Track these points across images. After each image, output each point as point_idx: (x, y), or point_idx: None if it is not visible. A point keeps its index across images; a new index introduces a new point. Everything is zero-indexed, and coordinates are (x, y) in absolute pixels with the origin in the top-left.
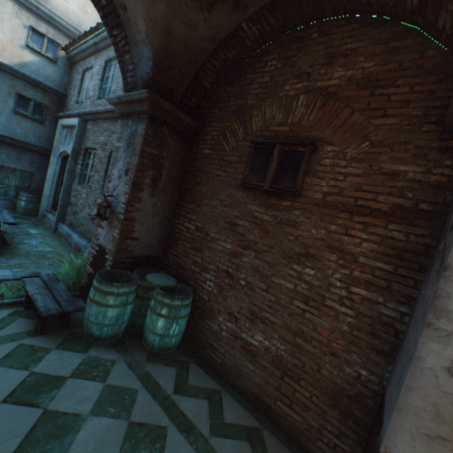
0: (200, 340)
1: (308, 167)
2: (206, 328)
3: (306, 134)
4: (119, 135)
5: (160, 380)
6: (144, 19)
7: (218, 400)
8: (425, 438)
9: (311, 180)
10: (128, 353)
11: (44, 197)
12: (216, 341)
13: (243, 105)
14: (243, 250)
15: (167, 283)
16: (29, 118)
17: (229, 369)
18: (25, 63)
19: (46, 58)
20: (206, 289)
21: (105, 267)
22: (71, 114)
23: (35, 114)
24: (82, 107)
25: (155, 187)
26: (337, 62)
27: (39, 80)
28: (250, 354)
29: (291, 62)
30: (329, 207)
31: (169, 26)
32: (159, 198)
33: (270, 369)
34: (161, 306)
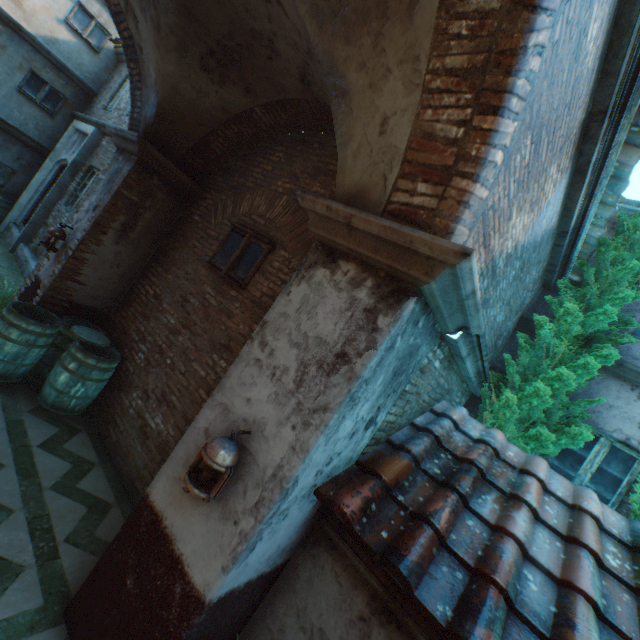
0: (108, 414)
1: (263, 265)
2: (119, 402)
3: (274, 234)
4: (107, 167)
5: (31, 431)
6: (155, 68)
7: (85, 470)
8: (174, 480)
9: (259, 278)
10: (12, 398)
11: (18, 205)
12: (121, 417)
13: (243, 184)
14: (183, 328)
15: (94, 340)
16: (36, 104)
17: (120, 449)
18: (57, 39)
19: (86, 43)
20: (136, 361)
21: (32, 302)
22: (91, 119)
23: (46, 102)
24: (107, 117)
25: (124, 236)
26: (320, 178)
27: (67, 65)
28: (145, 436)
29: (292, 161)
30: (261, 307)
31: (177, 84)
32: (127, 249)
33: (154, 454)
34: (72, 359)
